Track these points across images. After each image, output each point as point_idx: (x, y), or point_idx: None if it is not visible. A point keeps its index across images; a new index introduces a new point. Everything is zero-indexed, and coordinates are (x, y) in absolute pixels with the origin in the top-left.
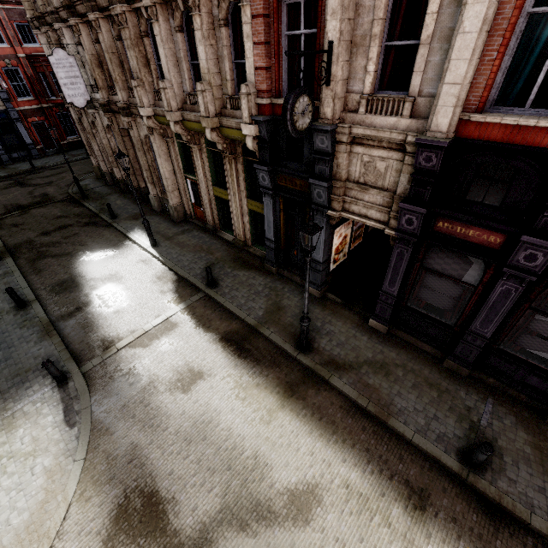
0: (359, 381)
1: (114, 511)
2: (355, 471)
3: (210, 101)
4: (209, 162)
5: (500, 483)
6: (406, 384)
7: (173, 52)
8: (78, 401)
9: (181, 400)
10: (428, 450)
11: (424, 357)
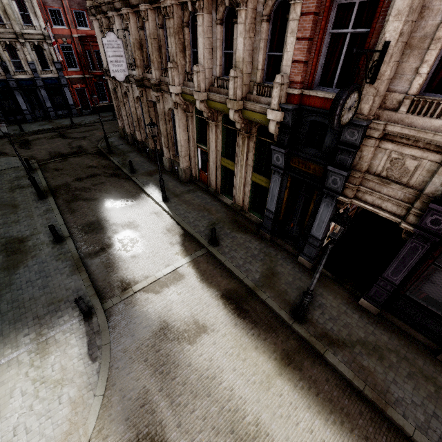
0: (353, 361)
1: None
2: None
3: (239, 86)
4: (222, 136)
5: None
6: (401, 373)
7: (210, 41)
8: (99, 336)
9: (188, 351)
10: None
11: (416, 346)
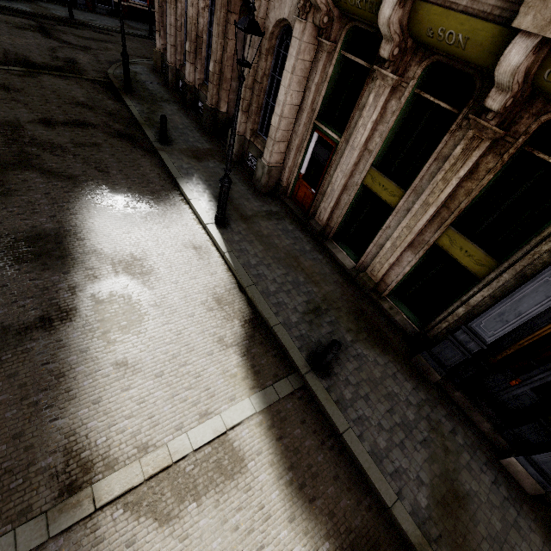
0: None
1: None
2: None
3: None
4: (397, 120)
5: None
6: None
7: None
8: None
9: None
10: None
11: None
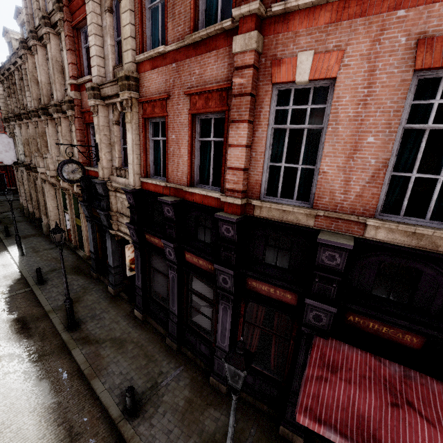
0: (94, 352)
1: None
2: (35, 419)
3: None
4: (74, 202)
5: (141, 427)
6: (128, 355)
7: (56, 141)
8: None
9: None
10: (104, 402)
11: (157, 337)
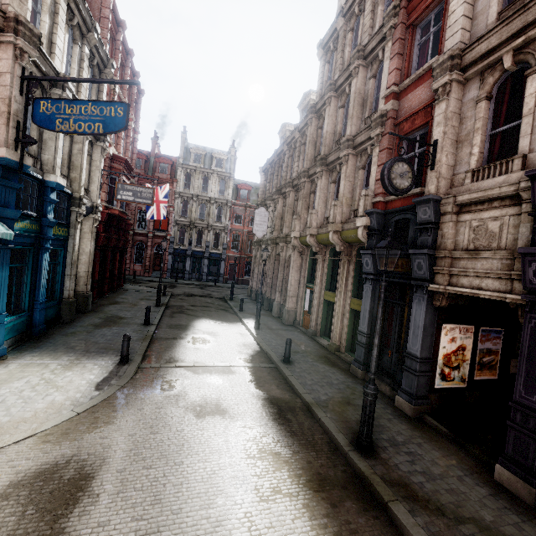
0: None
1: (47, 465)
2: None
3: (338, 213)
4: (328, 269)
5: None
6: None
7: (325, 195)
8: (118, 379)
9: (189, 420)
10: None
11: None
